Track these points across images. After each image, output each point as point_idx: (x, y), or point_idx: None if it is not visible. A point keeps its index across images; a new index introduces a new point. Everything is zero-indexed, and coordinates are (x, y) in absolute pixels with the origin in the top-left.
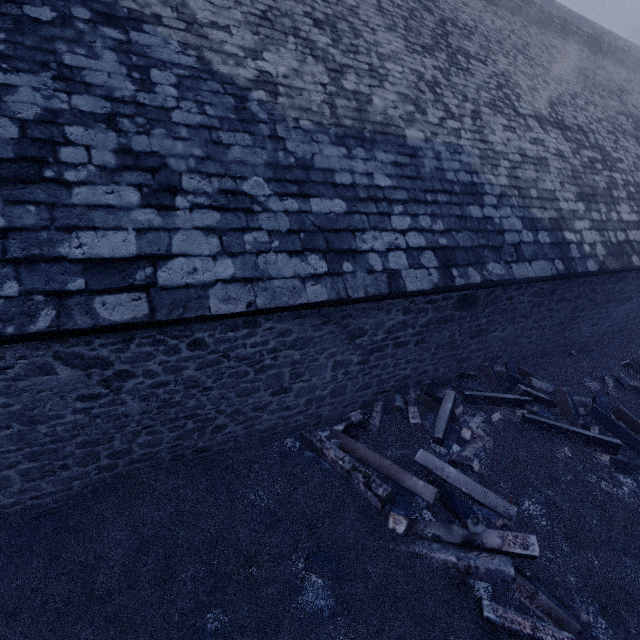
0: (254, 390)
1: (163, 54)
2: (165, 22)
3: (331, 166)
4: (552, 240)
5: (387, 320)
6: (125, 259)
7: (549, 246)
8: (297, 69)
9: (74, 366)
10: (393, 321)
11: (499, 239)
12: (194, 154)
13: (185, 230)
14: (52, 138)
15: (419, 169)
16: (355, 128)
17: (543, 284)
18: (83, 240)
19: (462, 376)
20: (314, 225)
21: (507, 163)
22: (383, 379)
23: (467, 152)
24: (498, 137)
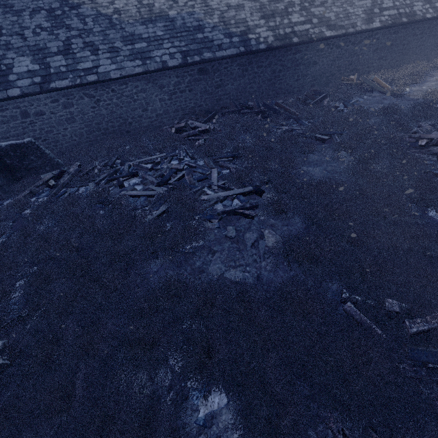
0: (136, 109)
1: (87, 13)
2: (86, 3)
3: (141, 33)
4: (240, 40)
5: (171, 81)
6: (90, 68)
7: (238, 42)
8: (126, 3)
9: (88, 97)
10: (174, 81)
11: (211, 44)
12: (101, 39)
13: (102, 59)
14: (69, 43)
15: (175, 26)
16: (148, 18)
17: (241, 60)
18: (81, 65)
19: (223, 108)
20: (137, 52)
21: (219, 12)
22: (183, 108)
23: (197, 13)
24: (215, 2)
